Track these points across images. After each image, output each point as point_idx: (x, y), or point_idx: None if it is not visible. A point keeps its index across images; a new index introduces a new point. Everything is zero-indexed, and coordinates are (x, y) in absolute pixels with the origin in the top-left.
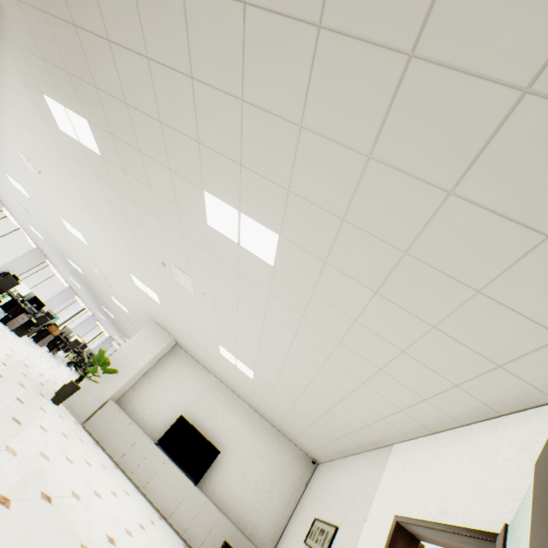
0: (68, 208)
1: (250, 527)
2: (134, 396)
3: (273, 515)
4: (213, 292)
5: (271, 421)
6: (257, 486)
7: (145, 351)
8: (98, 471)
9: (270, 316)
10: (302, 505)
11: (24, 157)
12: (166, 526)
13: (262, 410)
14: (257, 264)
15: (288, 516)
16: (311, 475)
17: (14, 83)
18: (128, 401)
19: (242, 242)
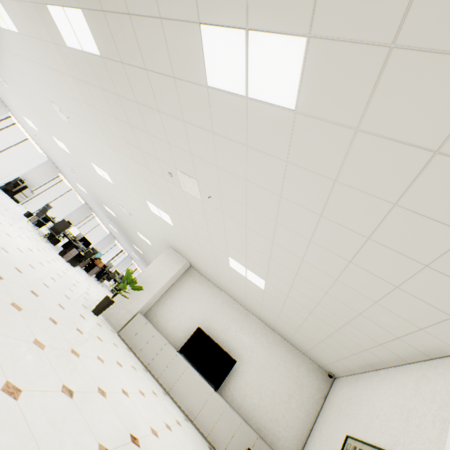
0: (93, 148)
1: (271, 435)
2: (158, 311)
3: (293, 426)
4: (219, 190)
5: (283, 334)
6: (274, 396)
7: (164, 272)
8: (128, 372)
9: (286, 198)
10: (324, 419)
11: (56, 108)
12: (191, 427)
13: (273, 323)
14: (271, 118)
15: (309, 429)
16: (328, 389)
17: (28, 12)
18: (154, 314)
19: (251, 90)
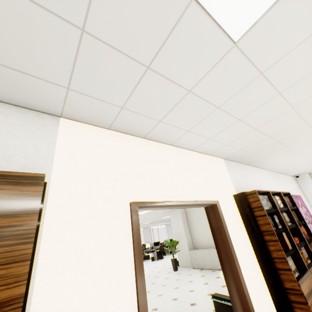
0: None
1: None
2: (195, 241)
3: None
4: None
5: None
6: None
7: (178, 224)
8: (197, 280)
9: None
10: None
11: None
12: None
13: None
14: None
15: None
16: None
17: None
18: (196, 244)
19: None
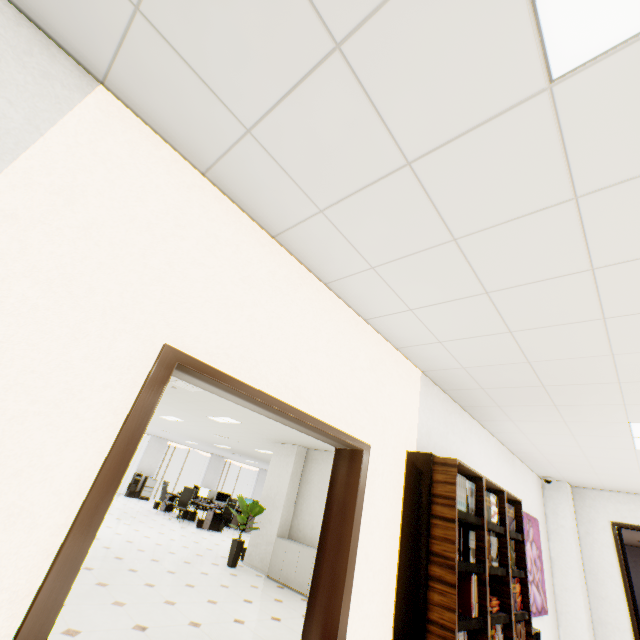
0: None
1: None
2: (299, 523)
3: None
4: None
5: None
6: None
7: (282, 475)
8: (262, 605)
9: None
10: None
11: None
12: None
13: None
14: None
15: None
16: None
17: None
18: (297, 530)
19: None
